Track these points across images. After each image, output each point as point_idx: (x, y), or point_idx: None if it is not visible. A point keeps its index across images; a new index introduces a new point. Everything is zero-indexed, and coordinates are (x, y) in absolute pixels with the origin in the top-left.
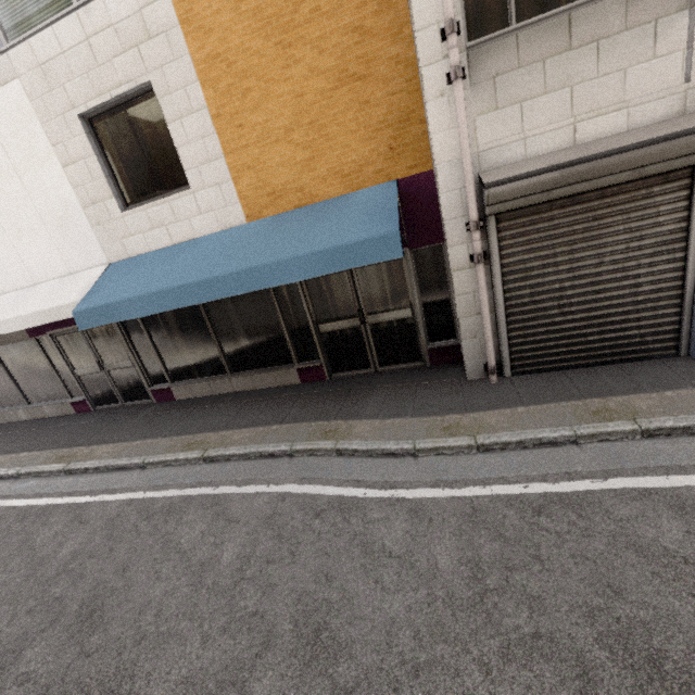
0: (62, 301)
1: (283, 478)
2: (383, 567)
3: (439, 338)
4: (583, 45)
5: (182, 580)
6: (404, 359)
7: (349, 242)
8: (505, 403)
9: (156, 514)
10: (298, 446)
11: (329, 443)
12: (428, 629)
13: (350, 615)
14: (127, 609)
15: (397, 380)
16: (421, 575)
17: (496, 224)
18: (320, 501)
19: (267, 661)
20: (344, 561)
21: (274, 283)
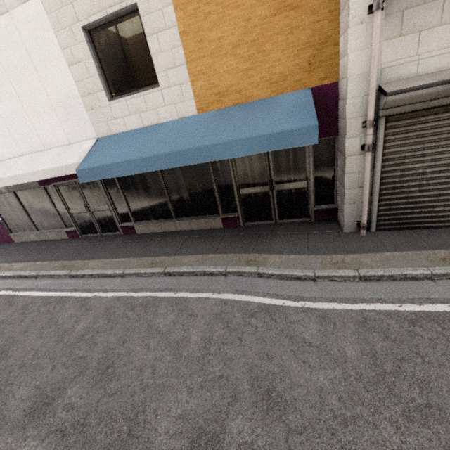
0: (67, 162)
1: (223, 289)
2: (307, 352)
3: (322, 203)
4: None
5: (166, 351)
6: (296, 216)
7: (279, 131)
8: (374, 249)
9: (138, 307)
10: (230, 269)
11: (252, 268)
12: (348, 395)
13: (289, 382)
14: (131, 368)
15: (292, 229)
16: (335, 359)
17: (385, 123)
18: (252, 306)
19: (237, 409)
20: (278, 347)
21: (221, 157)
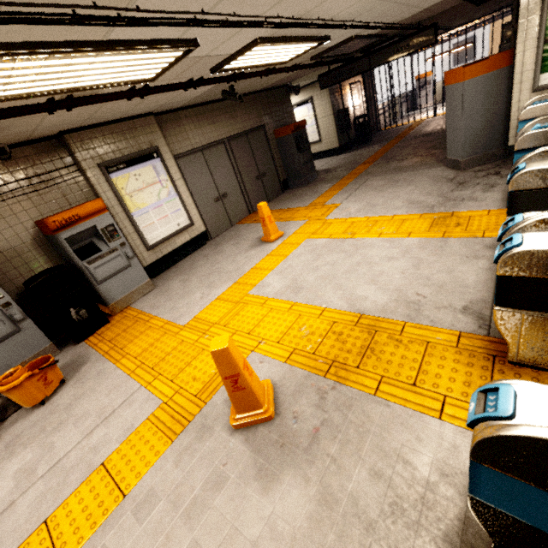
0: None
1: None
2: None
3: None
4: None
5: None
6: None
7: None
8: None
9: None
10: None
11: None
12: None
13: None
14: None
15: None
16: None
17: None
18: None
19: None
20: None
21: None
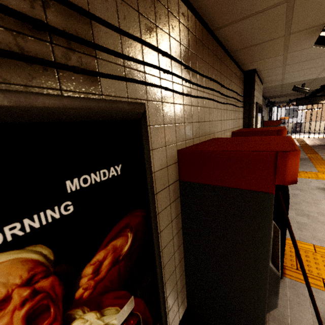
0: None
1: None
2: None
3: None
4: None
5: None
6: None
7: None
8: None
9: None
10: None
11: None
12: None
13: None
14: None
15: None
16: None
17: None
18: None
19: None
20: None
21: None
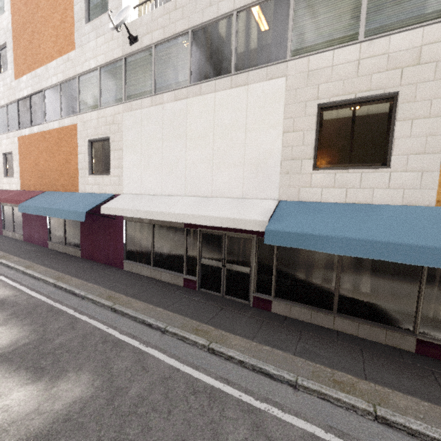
0: (246, 216)
1: None
2: None
3: None
4: None
5: None
6: None
7: None
8: None
9: None
10: None
11: None
12: None
13: None
14: None
15: None
16: None
17: None
18: None
19: None
20: None
21: None
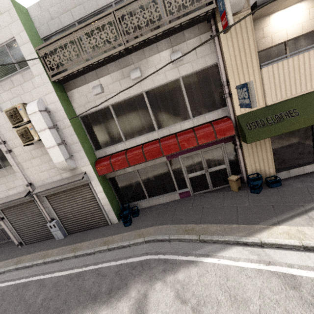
0: None
1: None
2: None
3: None
4: (2, 177)
5: None
6: None
7: None
8: (10, 257)
9: None
10: None
11: None
12: None
13: None
14: None
15: (7, 246)
16: None
17: (2, 211)
18: None
19: None
20: None
21: None
